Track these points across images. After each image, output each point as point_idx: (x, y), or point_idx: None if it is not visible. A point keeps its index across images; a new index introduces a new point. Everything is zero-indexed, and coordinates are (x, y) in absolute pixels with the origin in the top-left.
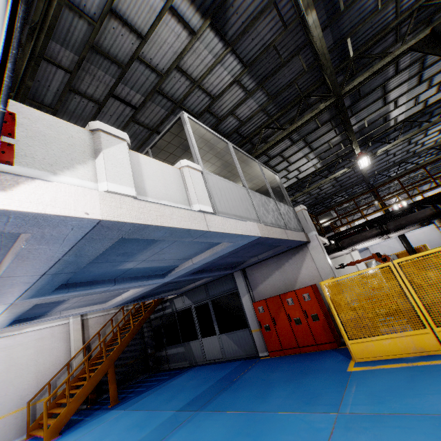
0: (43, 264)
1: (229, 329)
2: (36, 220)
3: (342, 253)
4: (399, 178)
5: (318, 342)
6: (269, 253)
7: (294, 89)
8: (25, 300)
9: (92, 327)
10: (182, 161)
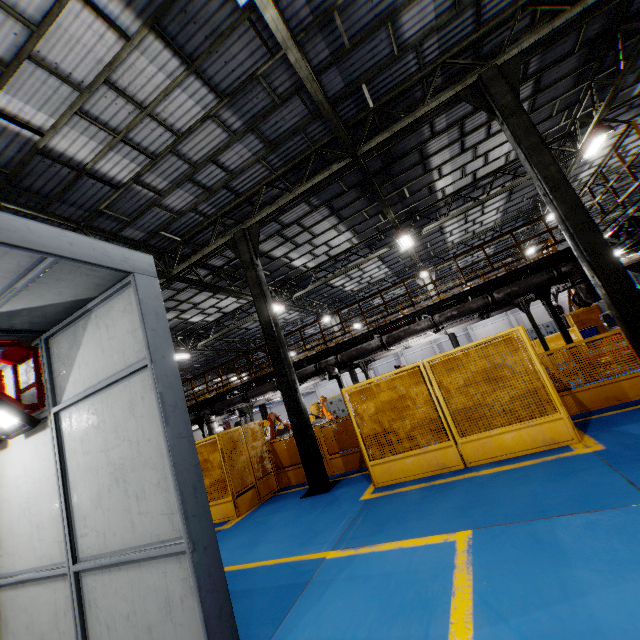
0: None
1: None
2: None
3: None
4: None
5: None
6: None
7: None
8: None
9: None
10: None
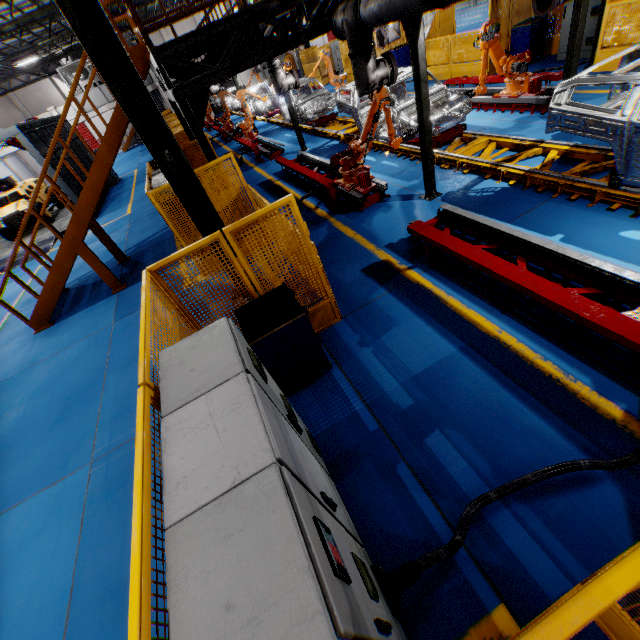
0: None
1: None
2: None
3: None
4: None
5: None
6: None
7: None
8: None
9: None
10: None
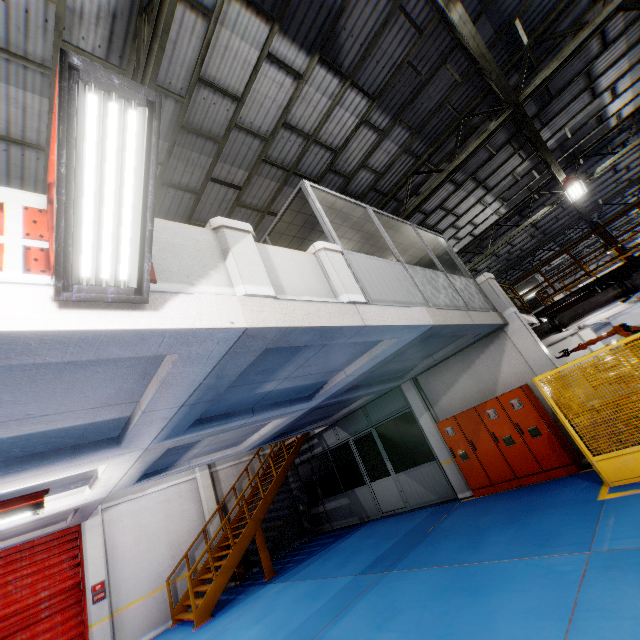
0: (184, 391)
1: (407, 468)
2: (186, 337)
3: (564, 334)
4: (638, 204)
5: (545, 468)
6: (448, 350)
7: (446, 111)
8: (159, 442)
9: (224, 481)
10: (316, 244)
